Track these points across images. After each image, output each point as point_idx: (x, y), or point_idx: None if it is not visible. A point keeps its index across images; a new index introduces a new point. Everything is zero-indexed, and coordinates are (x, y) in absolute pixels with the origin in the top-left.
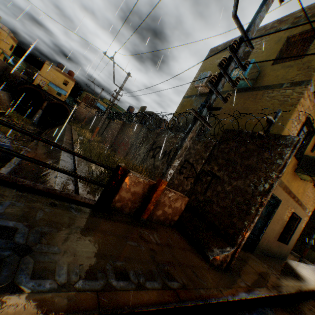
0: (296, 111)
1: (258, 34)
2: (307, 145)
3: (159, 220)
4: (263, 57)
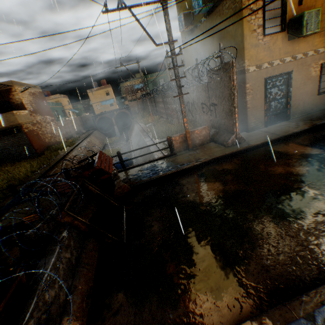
0: (245, 12)
1: None
2: (289, 8)
3: (200, 144)
4: None
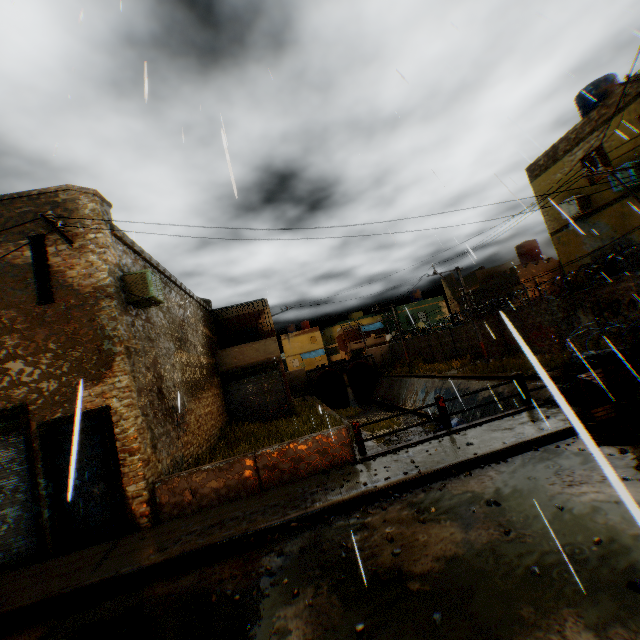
0: None
1: (586, 128)
2: None
3: None
4: (626, 147)
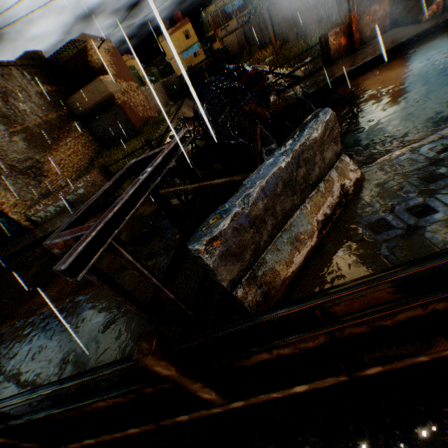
0: None
1: None
2: None
3: (372, 38)
4: None
